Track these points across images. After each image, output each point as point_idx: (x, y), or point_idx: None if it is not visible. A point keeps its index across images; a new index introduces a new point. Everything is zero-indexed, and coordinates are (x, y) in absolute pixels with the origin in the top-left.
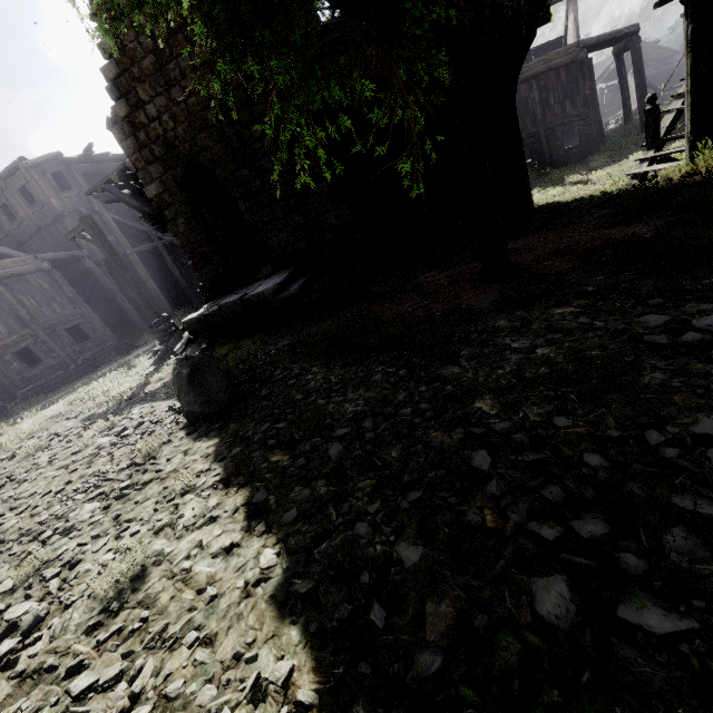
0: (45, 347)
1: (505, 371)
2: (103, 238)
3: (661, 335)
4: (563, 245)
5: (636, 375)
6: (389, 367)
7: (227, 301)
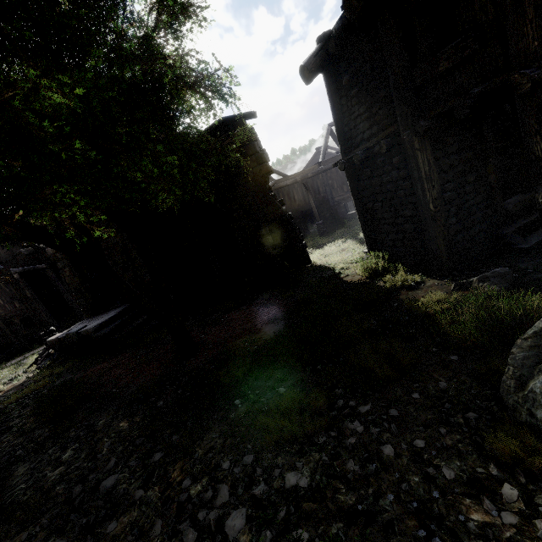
0: (1, 332)
1: (25, 486)
2: (13, 281)
3: (81, 488)
4: (238, 332)
5: (26, 528)
6: (25, 447)
7: (70, 331)
